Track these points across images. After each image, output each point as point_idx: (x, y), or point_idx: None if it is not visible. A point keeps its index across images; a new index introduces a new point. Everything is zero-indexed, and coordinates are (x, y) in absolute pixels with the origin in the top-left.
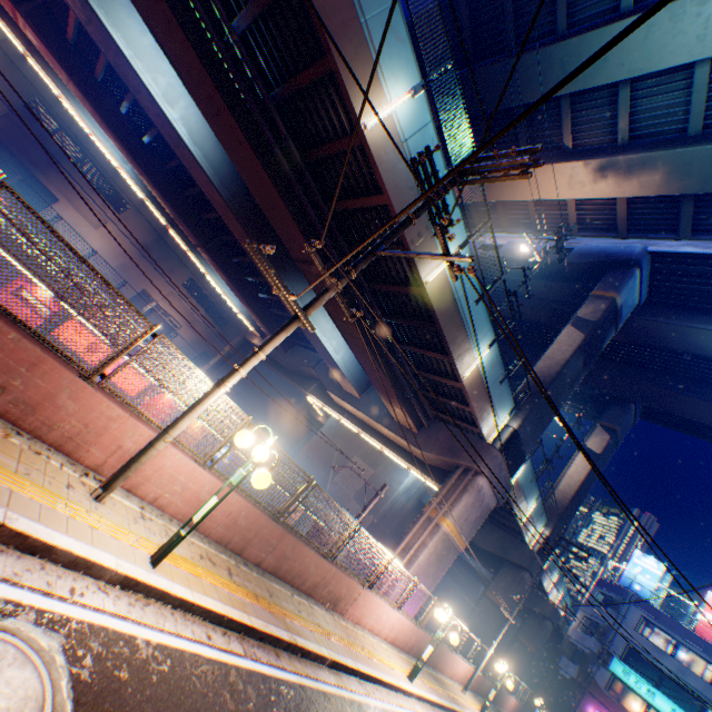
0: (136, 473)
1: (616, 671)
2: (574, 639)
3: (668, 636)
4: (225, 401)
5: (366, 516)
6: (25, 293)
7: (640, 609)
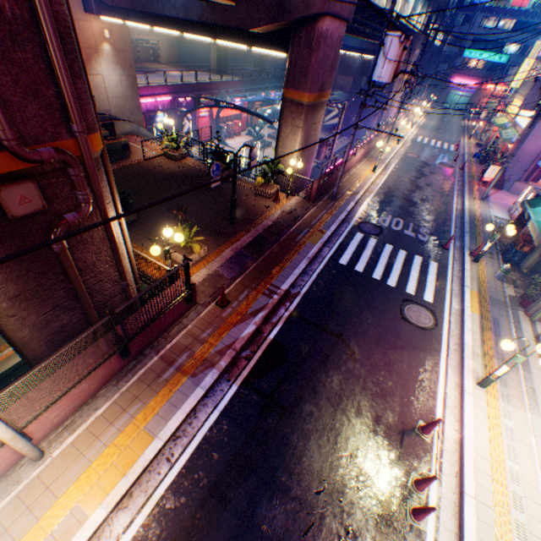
0: (382, 139)
1: (465, 56)
2: (446, 53)
3: (494, 21)
4: (260, 80)
5: (349, 81)
6: (200, 116)
7: (482, 14)
